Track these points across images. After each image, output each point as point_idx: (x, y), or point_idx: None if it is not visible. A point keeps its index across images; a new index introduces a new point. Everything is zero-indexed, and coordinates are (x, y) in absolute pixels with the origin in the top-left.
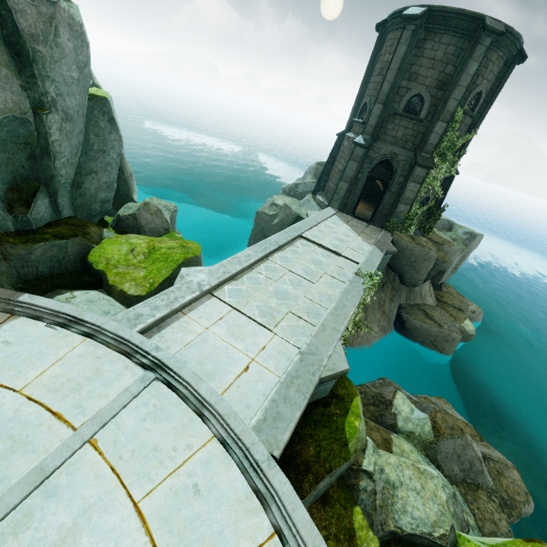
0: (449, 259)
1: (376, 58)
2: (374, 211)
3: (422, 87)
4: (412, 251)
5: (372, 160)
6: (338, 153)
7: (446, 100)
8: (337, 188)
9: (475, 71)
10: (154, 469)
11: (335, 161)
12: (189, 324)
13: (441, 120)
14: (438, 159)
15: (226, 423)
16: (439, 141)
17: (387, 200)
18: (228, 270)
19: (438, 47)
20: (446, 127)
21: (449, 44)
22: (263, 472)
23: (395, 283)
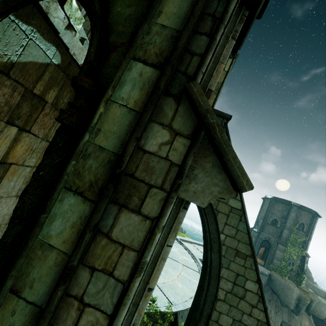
0: (319, 308)
1: (263, 206)
2: (265, 261)
3: (276, 217)
4: (280, 281)
5: (260, 238)
6: None
7: (285, 222)
8: None
9: (294, 215)
10: (178, 248)
11: None
12: (185, 243)
13: (285, 229)
14: (290, 244)
15: (190, 251)
16: (288, 236)
17: (269, 256)
18: (197, 242)
19: (279, 206)
20: (289, 232)
21: (282, 206)
22: (195, 256)
23: (277, 303)
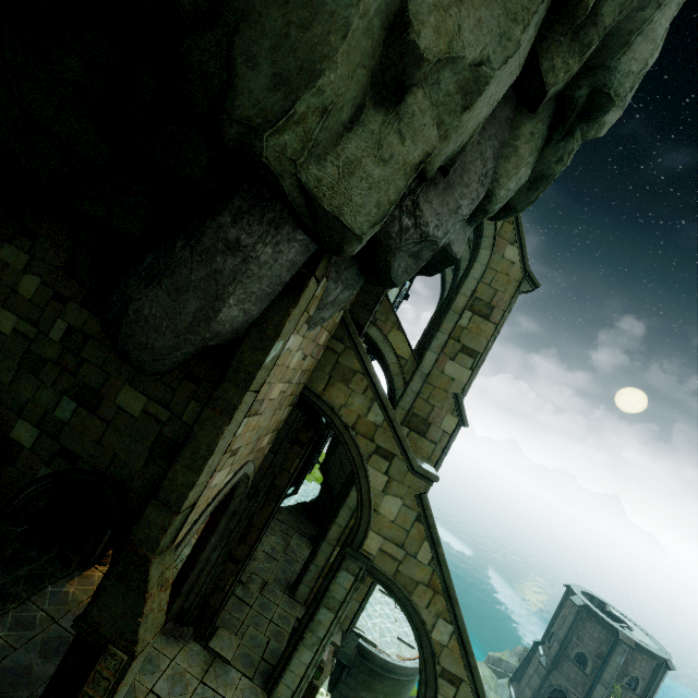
0: None
1: (564, 603)
2: None
3: (586, 650)
4: None
5: (551, 683)
6: (533, 656)
7: (602, 670)
8: (523, 690)
9: (621, 661)
10: None
11: (530, 662)
12: None
13: (600, 684)
14: None
15: None
16: None
17: None
18: None
19: (594, 629)
20: (607, 691)
21: (600, 632)
22: None
23: None
